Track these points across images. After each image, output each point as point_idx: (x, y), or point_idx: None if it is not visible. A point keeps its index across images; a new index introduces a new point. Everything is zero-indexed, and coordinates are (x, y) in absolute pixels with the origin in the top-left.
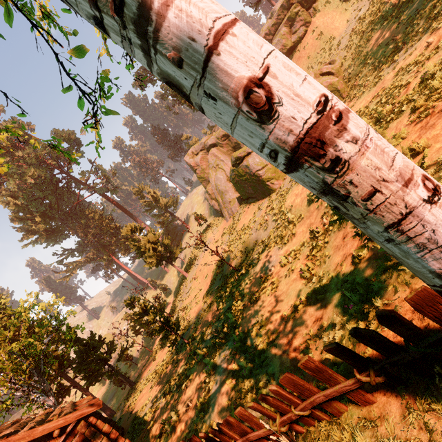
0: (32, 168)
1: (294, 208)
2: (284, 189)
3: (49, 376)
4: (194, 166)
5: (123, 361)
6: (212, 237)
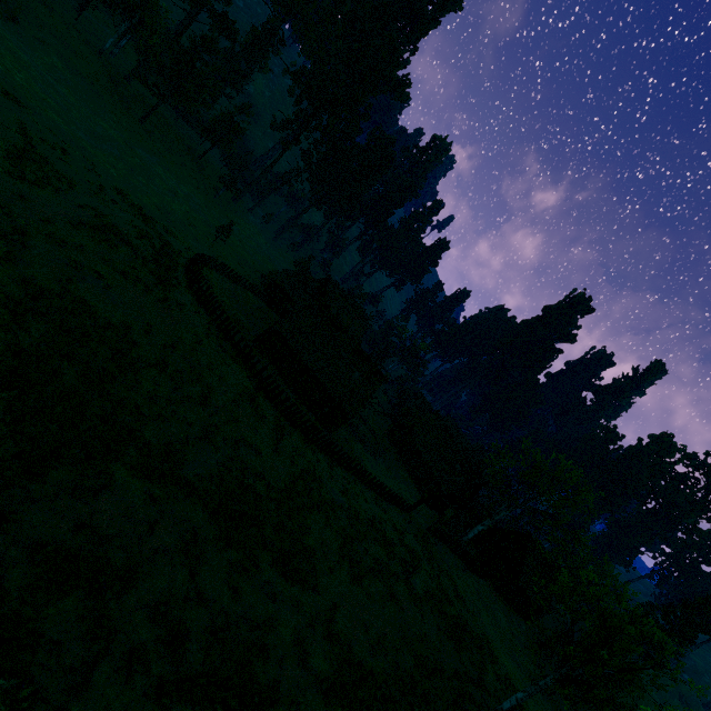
0: None
1: None
2: None
3: None
4: None
5: None
6: None
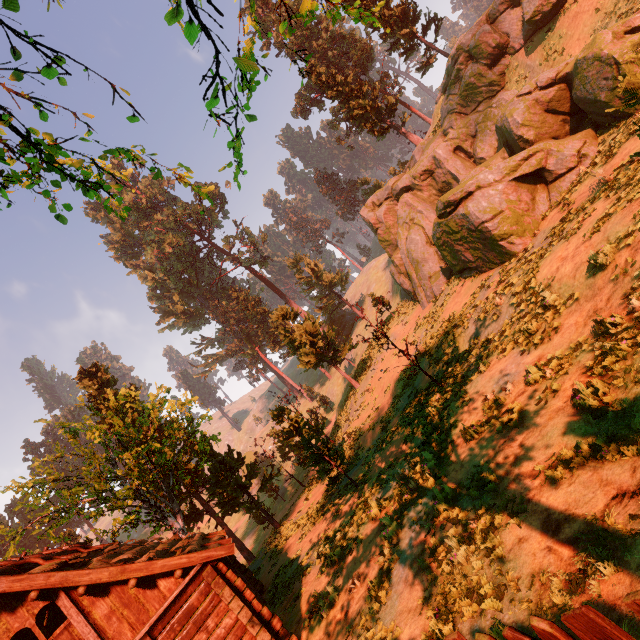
0: (171, 234)
1: (557, 283)
2: (535, 251)
3: (180, 492)
4: (374, 224)
5: (267, 492)
6: (397, 332)
